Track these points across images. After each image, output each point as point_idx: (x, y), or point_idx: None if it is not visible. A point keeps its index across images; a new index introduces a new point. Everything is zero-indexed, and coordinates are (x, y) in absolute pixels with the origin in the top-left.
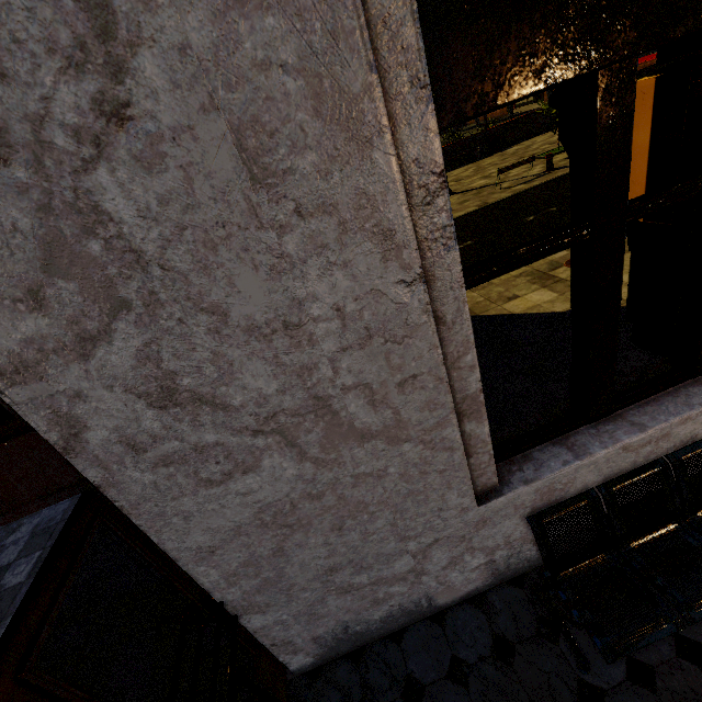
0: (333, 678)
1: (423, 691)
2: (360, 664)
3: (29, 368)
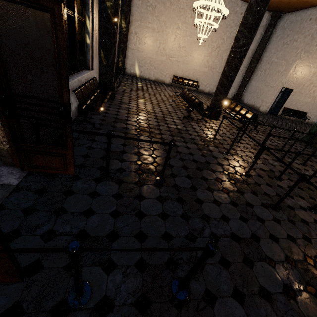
0: None
1: (74, 144)
2: None
3: None
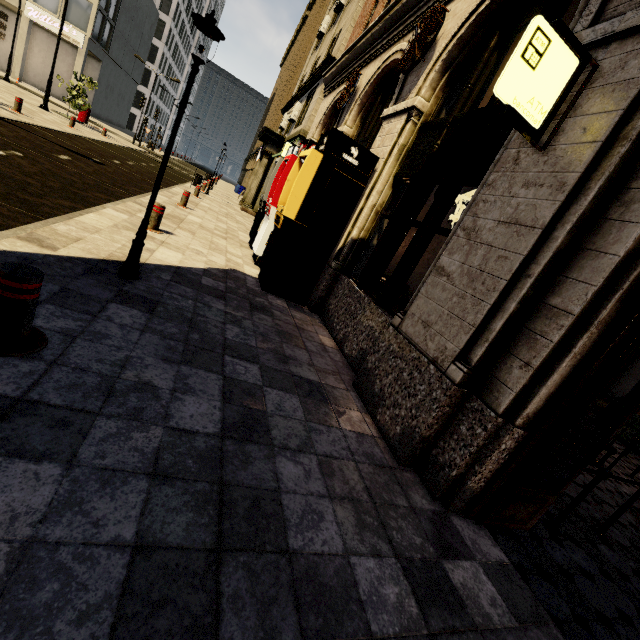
0: None
1: None
2: None
3: None
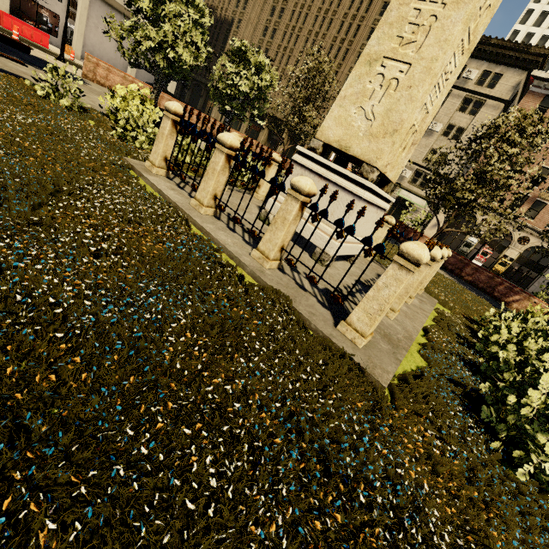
0: None
1: None
2: None
3: None
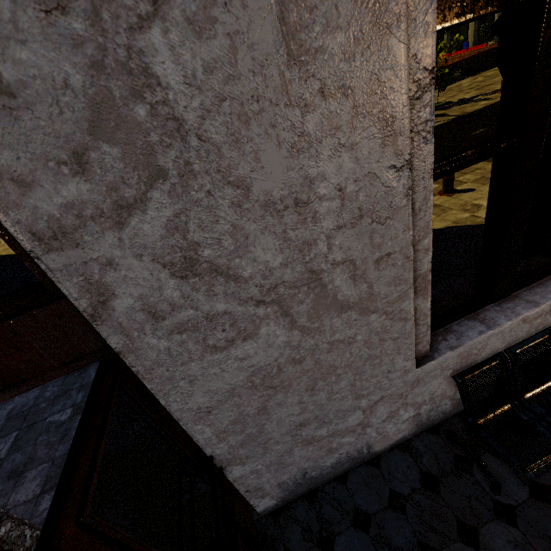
0: (293, 515)
1: (370, 519)
2: (314, 502)
3: (66, 233)
